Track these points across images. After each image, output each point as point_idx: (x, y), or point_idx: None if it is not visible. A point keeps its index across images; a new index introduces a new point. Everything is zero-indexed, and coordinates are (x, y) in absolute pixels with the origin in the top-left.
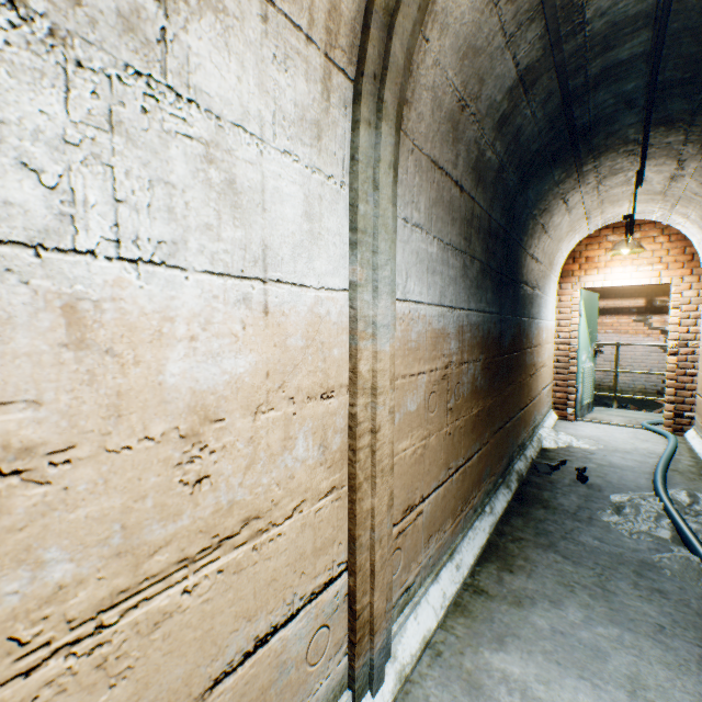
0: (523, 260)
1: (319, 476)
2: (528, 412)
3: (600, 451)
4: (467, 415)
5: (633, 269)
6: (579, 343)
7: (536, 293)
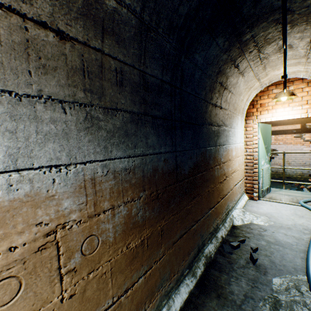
0: (205, 108)
1: None
2: (220, 206)
3: (270, 227)
4: (119, 254)
5: (290, 109)
6: (259, 155)
7: (223, 128)
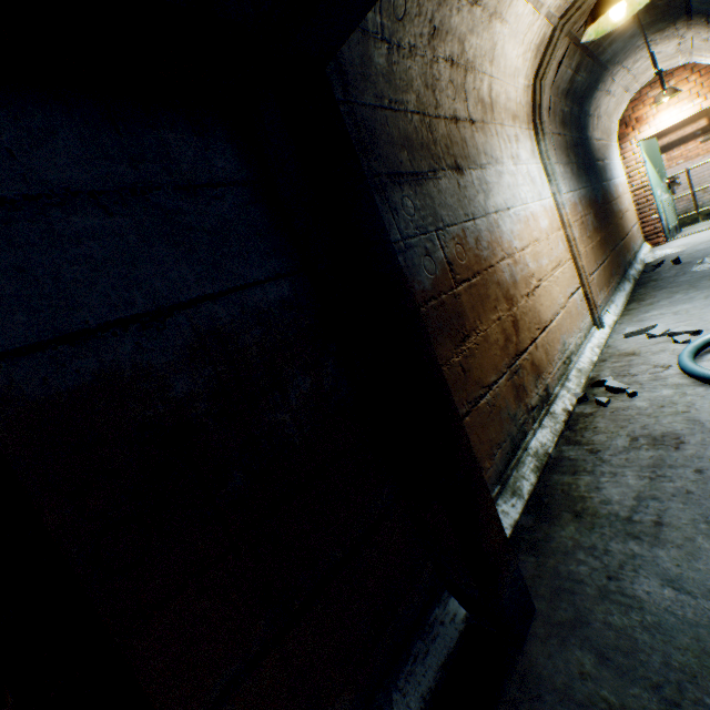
0: (591, 148)
1: (565, 255)
2: (626, 243)
3: (689, 248)
4: (595, 241)
5: (676, 108)
6: (651, 184)
7: (605, 163)
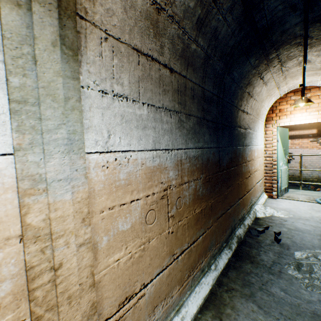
0: (236, 113)
1: None
2: (246, 199)
3: (290, 219)
4: (191, 215)
5: (307, 114)
6: (278, 156)
7: (248, 131)
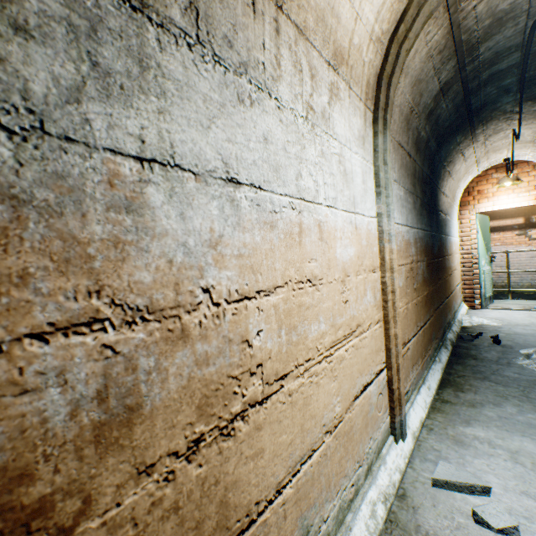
0: (439, 196)
1: (374, 312)
2: (450, 301)
3: (505, 326)
4: (422, 295)
5: (514, 196)
6: (479, 252)
7: (447, 218)
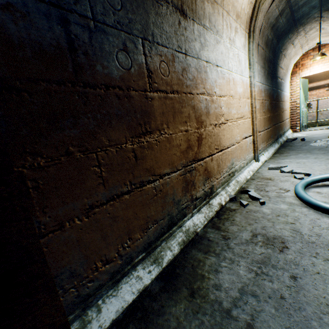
0: (277, 69)
1: (248, 114)
2: (281, 125)
3: (310, 135)
4: (267, 116)
5: (322, 65)
6: (300, 101)
7: (282, 81)
